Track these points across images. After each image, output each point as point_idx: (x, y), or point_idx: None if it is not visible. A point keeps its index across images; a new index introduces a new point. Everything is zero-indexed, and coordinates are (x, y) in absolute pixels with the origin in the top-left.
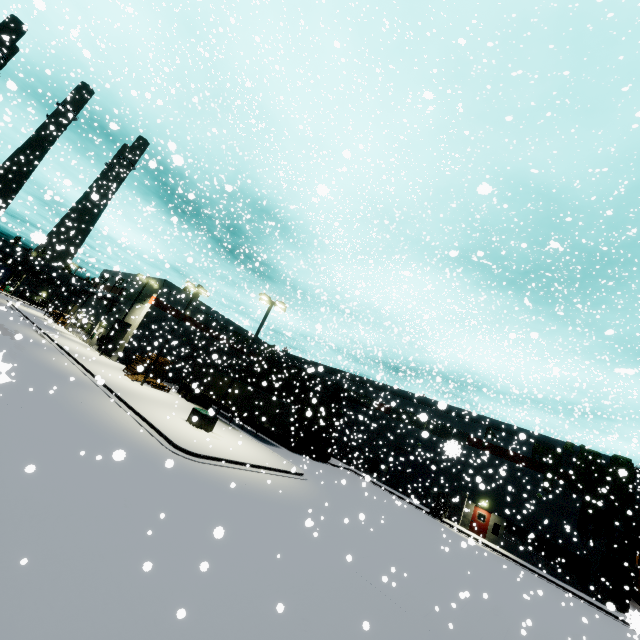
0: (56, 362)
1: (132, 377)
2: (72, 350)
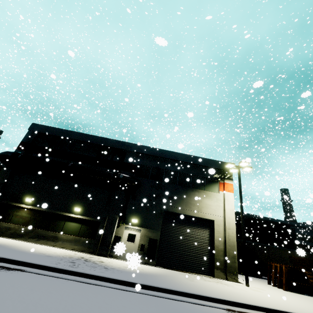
0: None
1: None
2: None
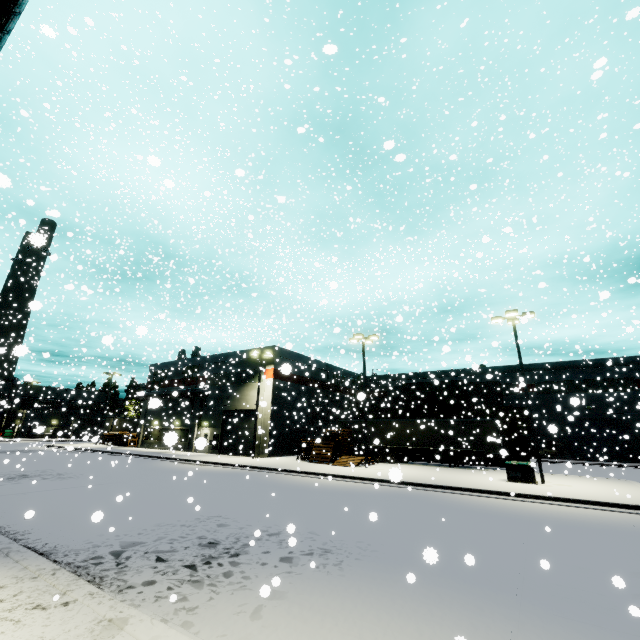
0: (323, 483)
1: (344, 464)
2: (255, 464)
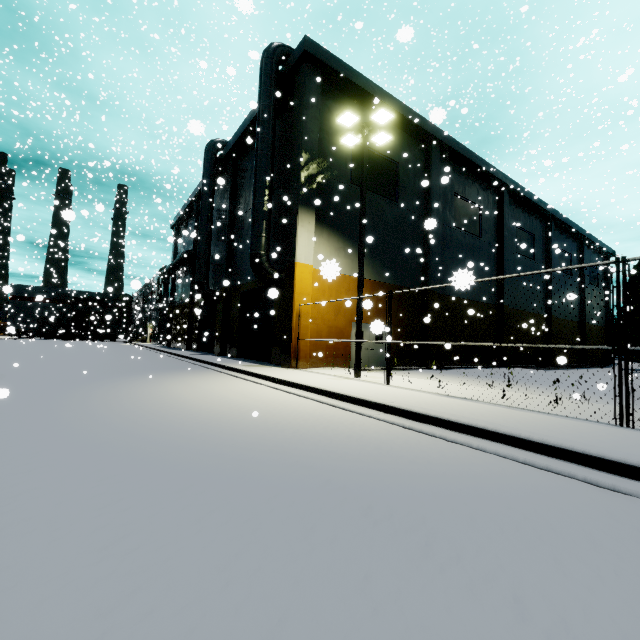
0: None
1: None
2: None
